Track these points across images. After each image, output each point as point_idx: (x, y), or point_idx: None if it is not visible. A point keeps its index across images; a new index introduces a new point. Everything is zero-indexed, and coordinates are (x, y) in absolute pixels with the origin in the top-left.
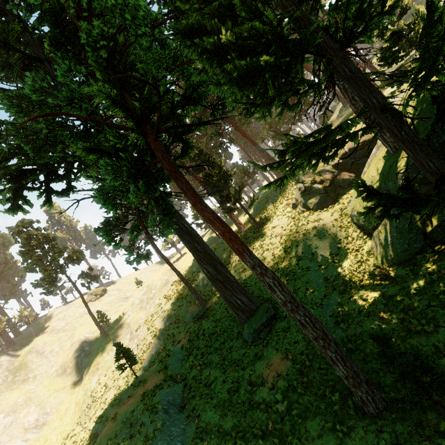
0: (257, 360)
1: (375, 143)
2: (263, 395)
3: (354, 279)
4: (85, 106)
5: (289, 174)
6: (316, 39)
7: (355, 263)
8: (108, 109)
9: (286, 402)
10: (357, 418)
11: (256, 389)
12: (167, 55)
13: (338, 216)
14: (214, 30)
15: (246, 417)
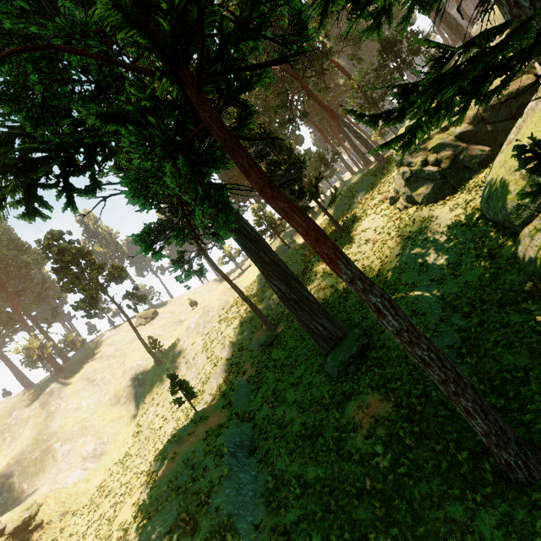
0: (346, 400)
1: (528, 96)
2: (357, 445)
3: (486, 297)
4: (91, 43)
5: (426, 121)
6: None
7: (488, 276)
8: (119, 29)
9: (390, 457)
10: (497, 486)
11: (347, 436)
12: None
13: (461, 211)
14: None
15: (334, 469)
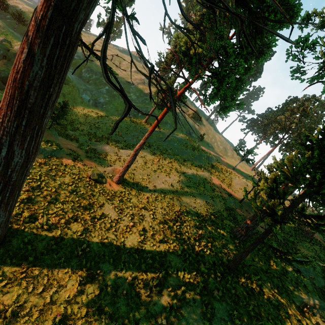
0: None
1: None
2: None
3: None
4: None
5: None
6: None
7: None
8: None
9: None
10: None
11: None
12: None
13: None
14: None
15: None
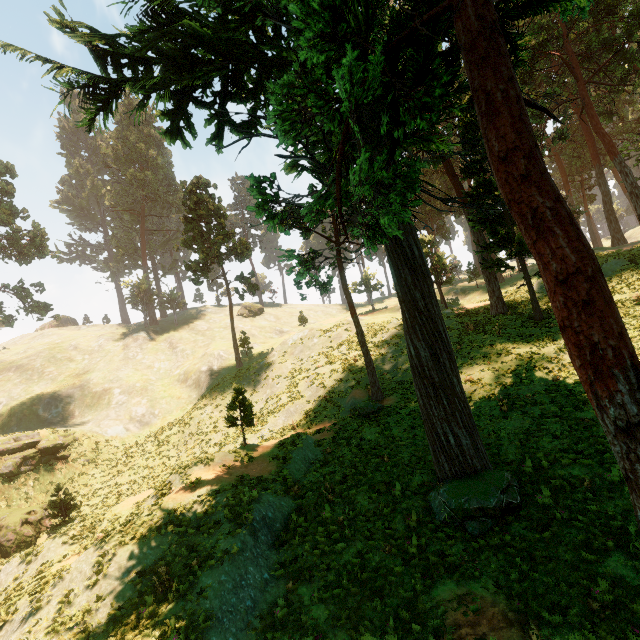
0: (443, 571)
1: None
2: None
3: None
4: None
5: None
6: None
7: None
8: None
9: None
10: None
11: (420, 634)
12: None
13: None
14: None
15: None
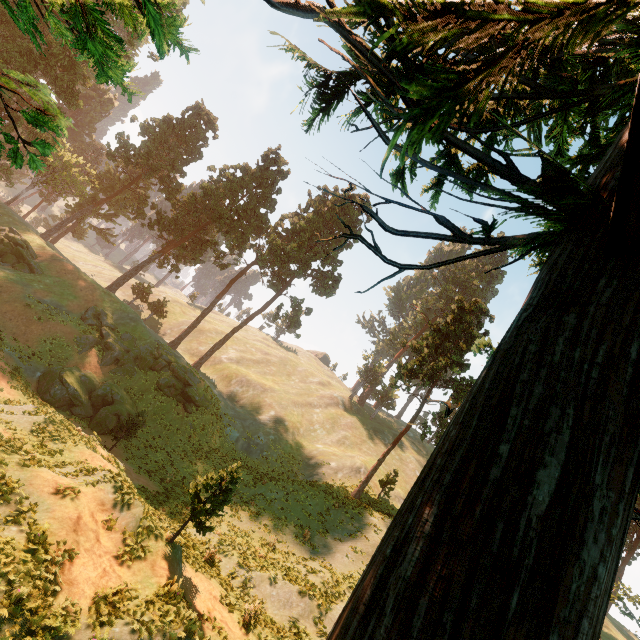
0: None
1: None
2: None
3: None
4: None
5: None
6: None
7: None
8: None
9: None
10: None
11: None
12: None
13: None
14: None
15: None
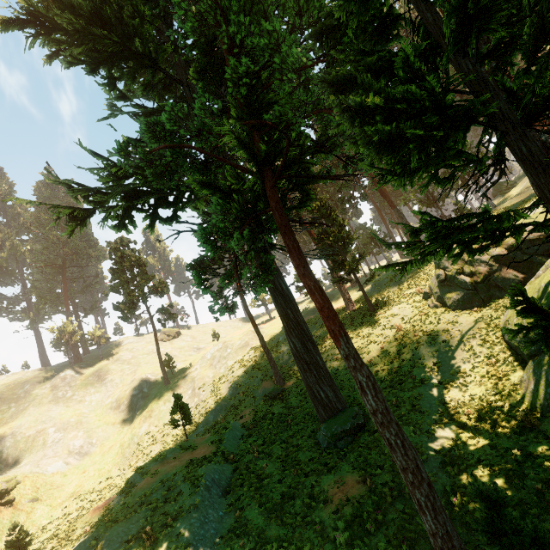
0: (326, 472)
1: None
2: (322, 516)
3: (484, 414)
4: (212, 139)
5: (416, 260)
6: (487, 109)
7: (491, 395)
8: (234, 150)
9: (348, 536)
10: None
11: (316, 506)
12: (309, 98)
13: (484, 325)
14: (365, 85)
15: (295, 533)
